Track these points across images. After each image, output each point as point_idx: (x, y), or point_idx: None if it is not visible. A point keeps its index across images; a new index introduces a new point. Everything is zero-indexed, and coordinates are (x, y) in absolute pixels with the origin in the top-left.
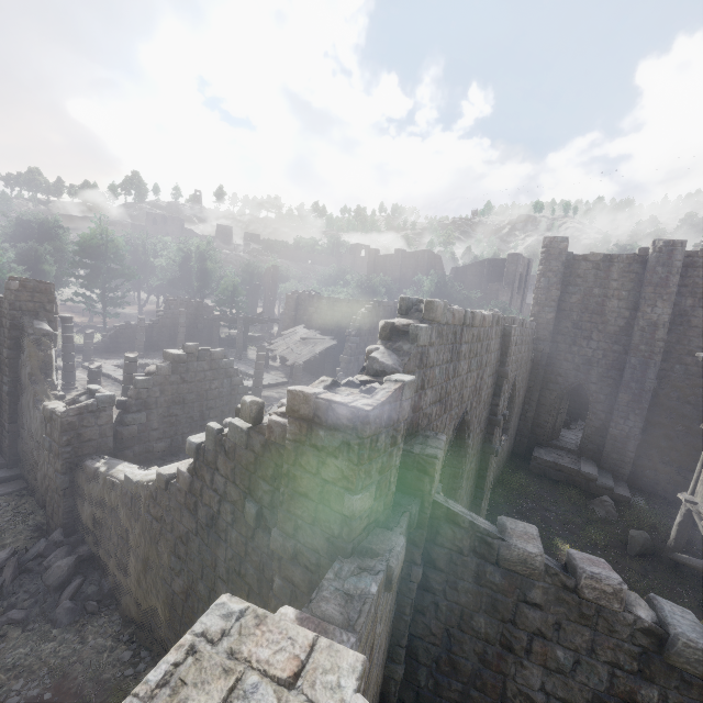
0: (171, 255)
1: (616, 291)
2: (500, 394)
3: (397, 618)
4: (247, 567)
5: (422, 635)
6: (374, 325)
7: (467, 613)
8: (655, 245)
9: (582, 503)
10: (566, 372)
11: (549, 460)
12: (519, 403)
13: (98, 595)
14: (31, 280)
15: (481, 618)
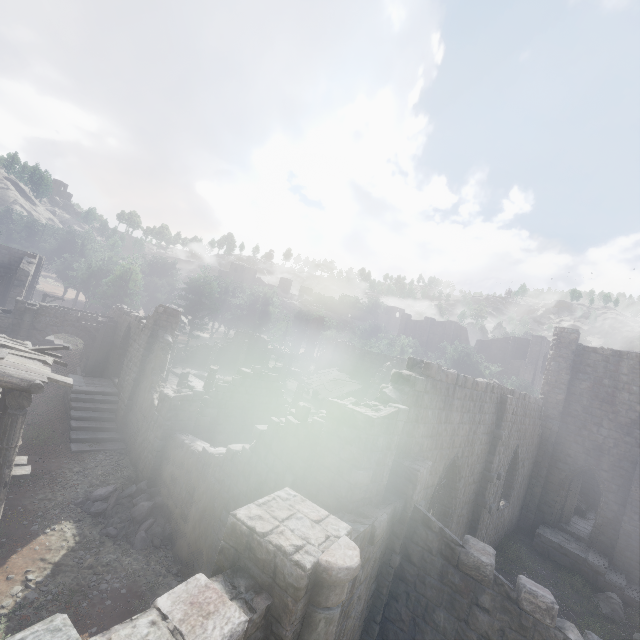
0: (245, 297)
1: (626, 385)
2: (494, 453)
3: (375, 596)
4: None
5: (393, 619)
6: None
7: (430, 606)
8: None
9: (586, 594)
10: (575, 454)
11: (554, 541)
12: (523, 474)
13: (161, 535)
14: (170, 308)
15: (441, 613)
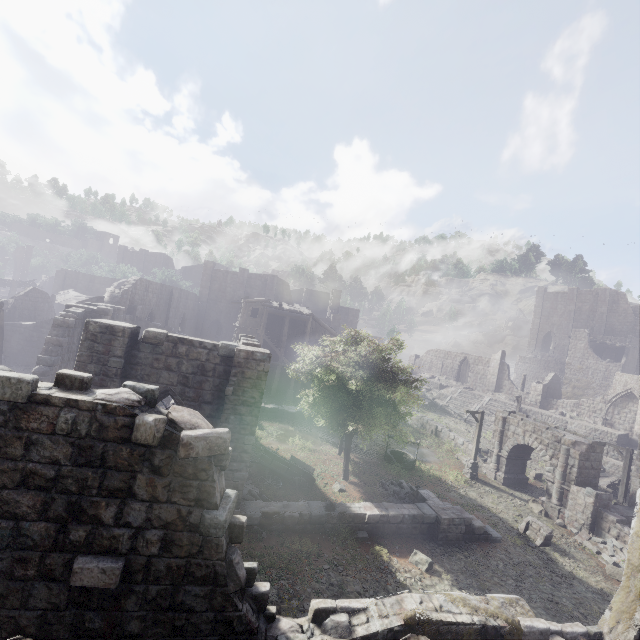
0: None
1: (230, 285)
2: (170, 311)
3: None
4: None
5: None
6: None
7: None
8: (240, 269)
9: None
10: (213, 316)
11: None
12: (191, 326)
13: (12, 362)
14: None
15: None
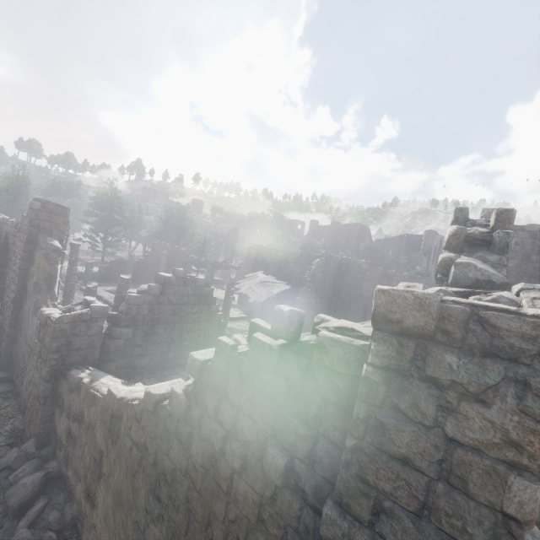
0: (159, 214)
1: None
2: None
3: None
4: (258, 539)
5: None
6: (325, 274)
7: None
8: None
9: None
10: None
11: None
12: None
13: (58, 524)
14: (51, 203)
15: None
